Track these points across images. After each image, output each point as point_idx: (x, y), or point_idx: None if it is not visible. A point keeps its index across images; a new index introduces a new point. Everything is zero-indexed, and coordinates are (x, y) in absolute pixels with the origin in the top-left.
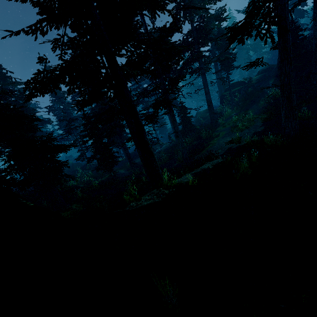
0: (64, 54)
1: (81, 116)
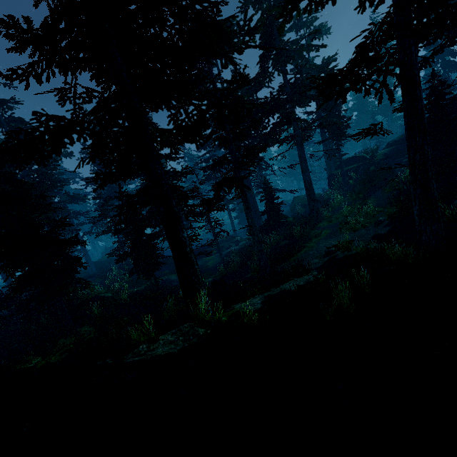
0: (79, 110)
1: (131, 192)
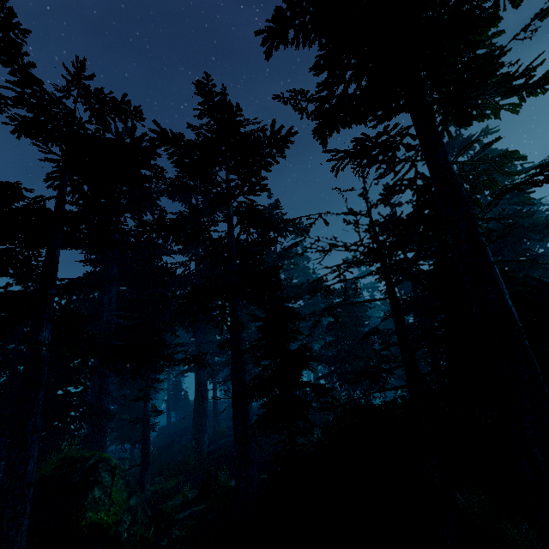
0: None
1: None
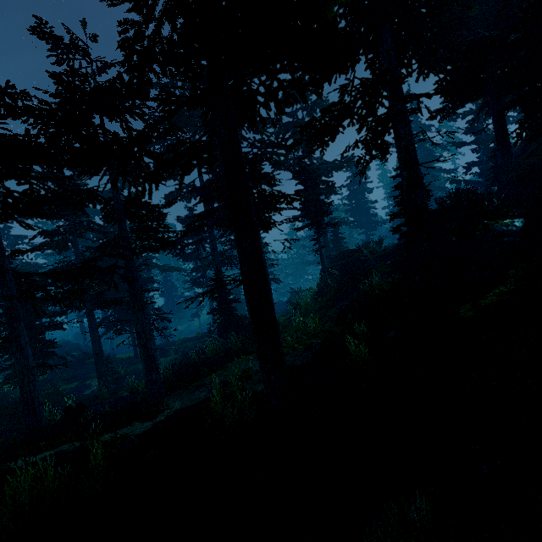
0: None
1: None
